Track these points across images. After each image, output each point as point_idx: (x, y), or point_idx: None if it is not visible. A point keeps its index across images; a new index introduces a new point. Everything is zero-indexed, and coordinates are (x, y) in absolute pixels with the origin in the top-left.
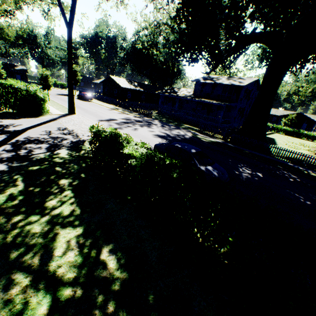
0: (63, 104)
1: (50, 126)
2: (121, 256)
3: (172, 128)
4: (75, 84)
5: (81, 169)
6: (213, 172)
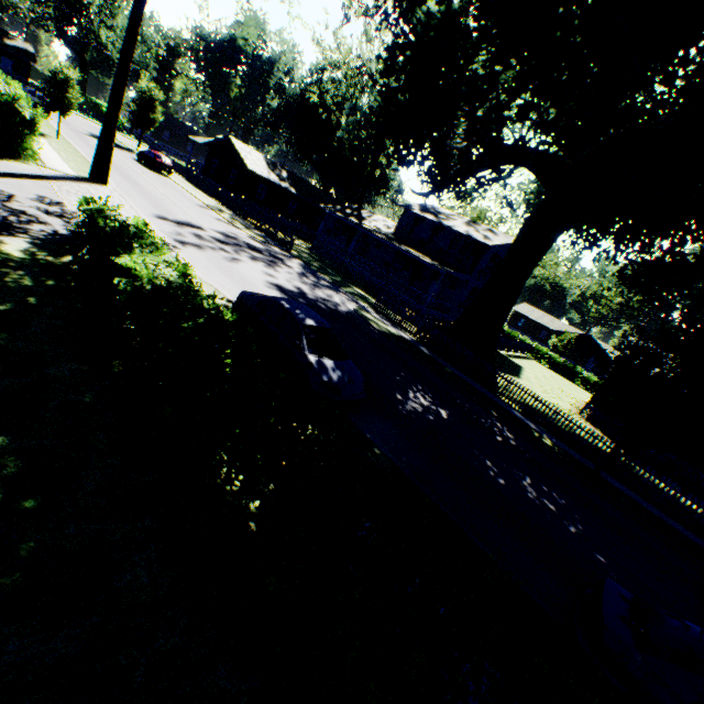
0: (92, 158)
1: (21, 187)
2: (13, 462)
3: (321, 284)
4: (143, 126)
5: (38, 287)
6: (330, 372)
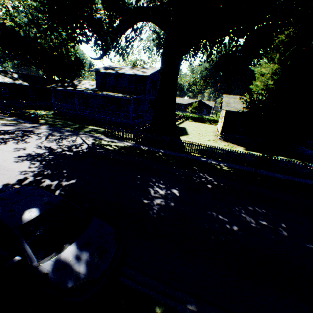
0: None
1: None
2: None
3: (65, 136)
4: None
5: None
6: (73, 267)
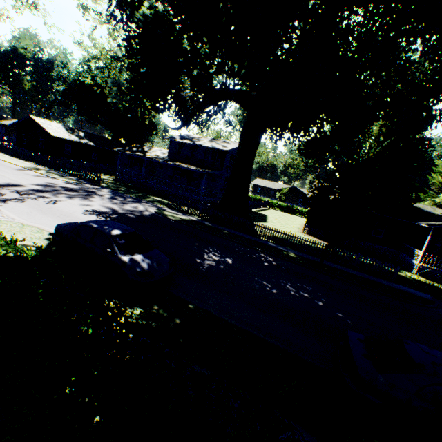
0: None
1: None
2: None
3: (127, 201)
4: None
5: None
6: (141, 263)
